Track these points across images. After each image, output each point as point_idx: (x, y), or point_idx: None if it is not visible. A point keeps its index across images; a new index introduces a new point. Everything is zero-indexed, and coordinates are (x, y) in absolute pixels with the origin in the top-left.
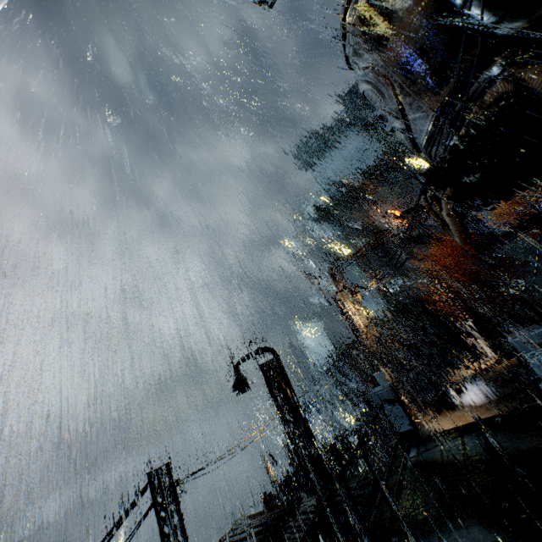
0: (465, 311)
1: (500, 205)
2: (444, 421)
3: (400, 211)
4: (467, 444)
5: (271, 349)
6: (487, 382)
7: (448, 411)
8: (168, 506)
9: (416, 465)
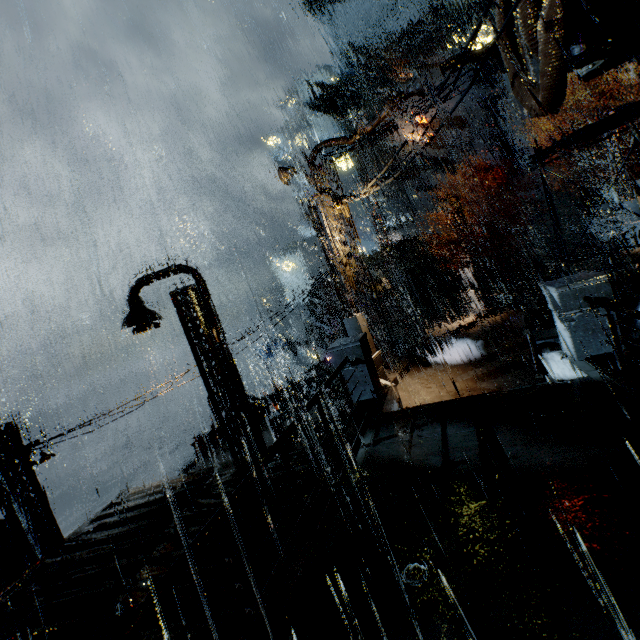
0: (470, 254)
1: (601, 71)
2: (413, 379)
3: (428, 115)
4: (450, 437)
5: (192, 270)
6: (469, 338)
7: (420, 367)
8: (13, 479)
9: (368, 463)
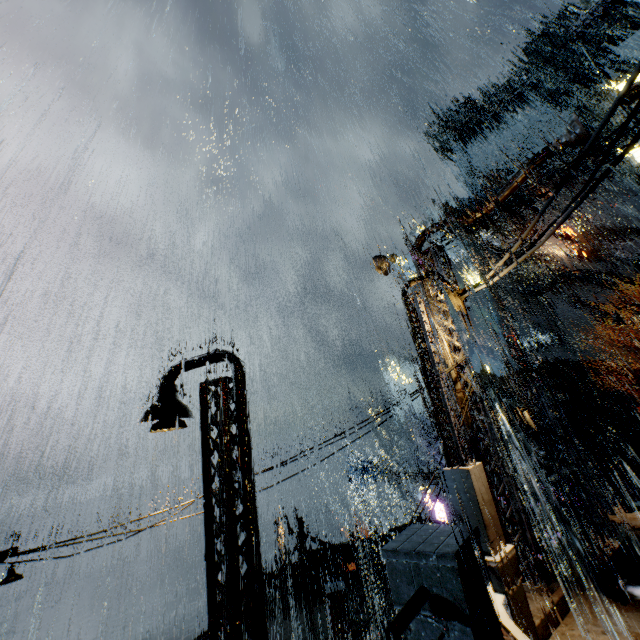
0: None
1: None
2: (591, 629)
3: (574, 229)
4: None
5: (233, 358)
6: None
7: (604, 598)
8: None
9: None
